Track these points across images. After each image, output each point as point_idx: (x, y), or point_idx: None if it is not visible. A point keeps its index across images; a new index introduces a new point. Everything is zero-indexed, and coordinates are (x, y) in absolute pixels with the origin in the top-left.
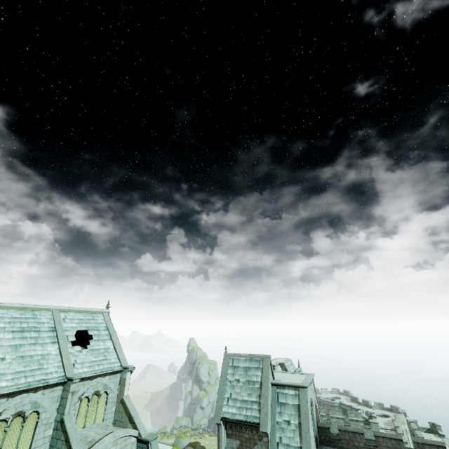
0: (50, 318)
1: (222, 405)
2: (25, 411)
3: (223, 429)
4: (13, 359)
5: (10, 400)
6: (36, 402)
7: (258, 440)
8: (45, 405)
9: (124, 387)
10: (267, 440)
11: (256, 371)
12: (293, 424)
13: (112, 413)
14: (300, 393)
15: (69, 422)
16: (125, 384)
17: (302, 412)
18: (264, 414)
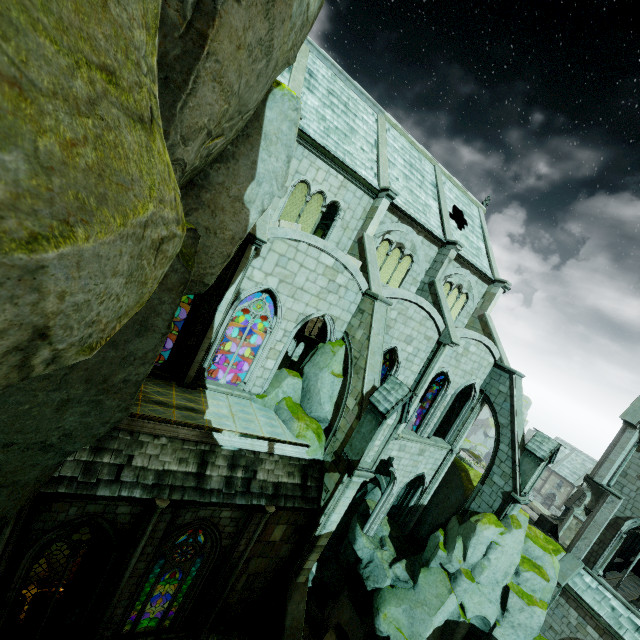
0: (432, 173)
1: None
2: (405, 248)
3: (634, 436)
4: (404, 186)
5: (399, 224)
6: (415, 246)
7: None
8: (419, 257)
9: (489, 303)
10: None
11: None
12: None
13: (462, 325)
14: None
15: (440, 288)
16: (492, 301)
17: None
18: None
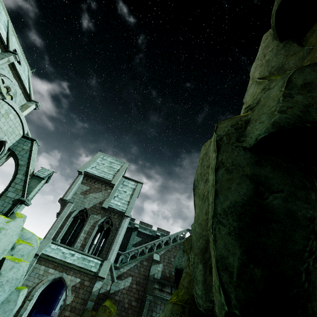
0: (6, 20)
1: (87, 167)
2: None
3: (81, 178)
4: None
5: None
6: None
7: (104, 190)
8: None
9: (26, 109)
10: (110, 191)
11: (118, 165)
12: (128, 193)
13: None
14: (138, 184)
15: None
16: (28, 109)
17: (136, 190)
18: (116, 179)
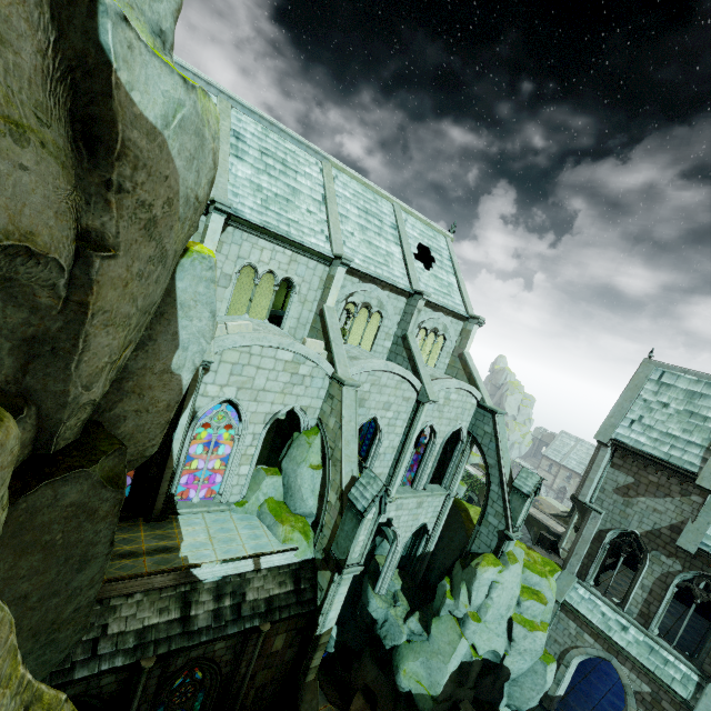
0: (391, 213)
1: (617, 424)
2: (372, 306)
3: (607, 454)
4: (361, 240)
5: (361, 284)
6: (382, 302)
7: (678, 493)
8: (388, 311)
9: (467, 341)
10: (700, 502)
11: None
12: None
13: (444, 365)
14: None
15: (413, 342)
16: (469, 338)
17: None
18: None
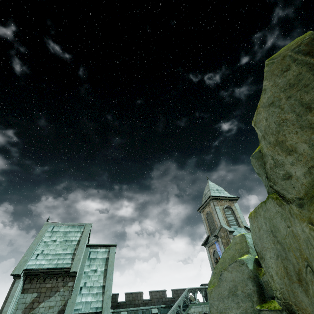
0: None
1: (28, 259)
2: None
3: (20, 283)
4: None
5: None
6: None
7: (62, 286)
8: None
9: None
10: (72, 284)
11: (76, 233)
12: (99, 271)
13: None
14: (110, 249)
15: None
16: None
17: (109, 261)
18: (78, 260)
